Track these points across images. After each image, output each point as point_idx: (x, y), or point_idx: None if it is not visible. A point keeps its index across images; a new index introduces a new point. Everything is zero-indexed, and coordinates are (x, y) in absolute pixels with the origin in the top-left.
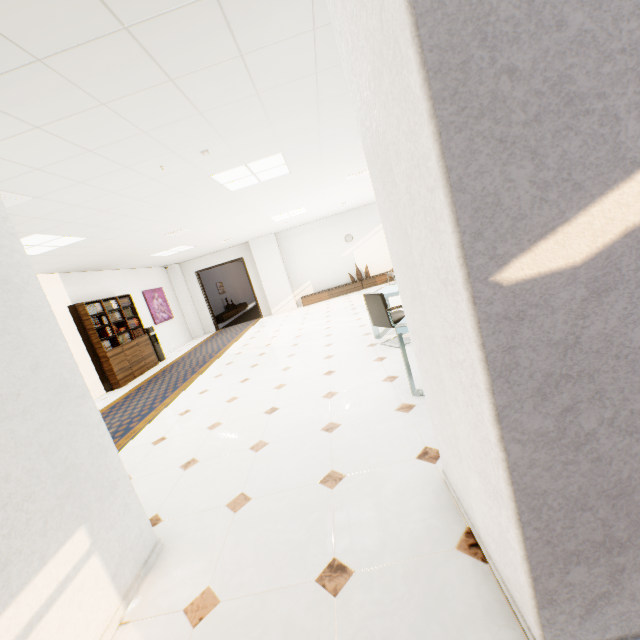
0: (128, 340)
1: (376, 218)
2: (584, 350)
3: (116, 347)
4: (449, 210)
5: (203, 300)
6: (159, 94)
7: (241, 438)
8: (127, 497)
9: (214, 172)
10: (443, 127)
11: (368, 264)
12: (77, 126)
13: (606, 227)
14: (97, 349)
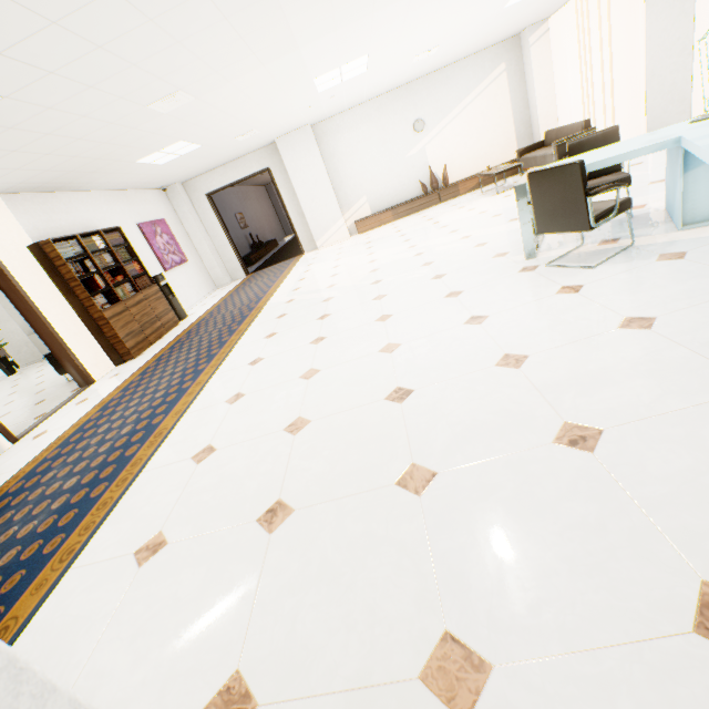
0: (131, 293)
1: (460, 88)
2: None
3: (115, 304)
4: None
5: (223, 235)
6: None
7: (364, 456)
8: None
9: None
10: None
11: (446, 165)
12: None
13: None
14: (88, 308)
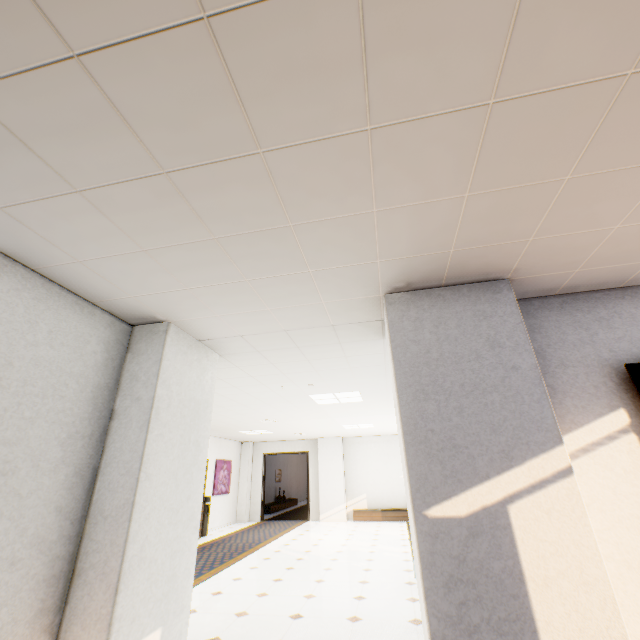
0: None
1: None
2: (469, 566)
3: None
4: (407, 475)
5: (260, 483)
6: (299, 363)
7: (263, 632)
8: (183, 626)
9: (311, 393)
10: (406, 443)
11: None
12: (254, 368)
13: (474, 502)
14: None
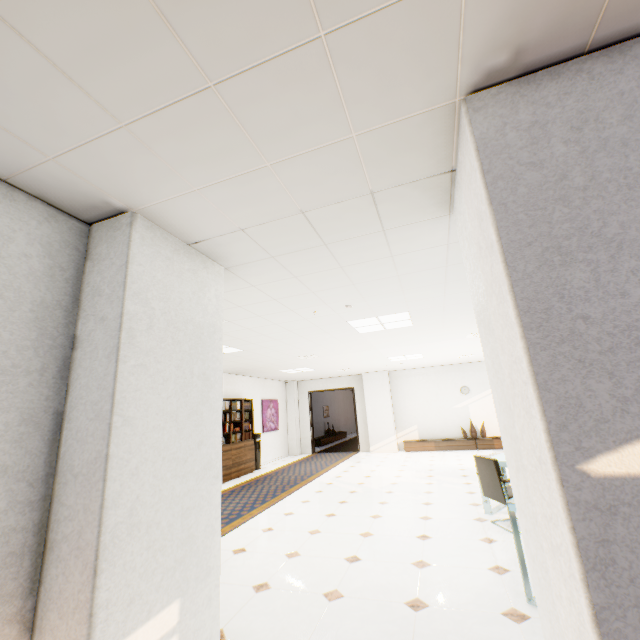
0: (238, 440)
1: None
2: None
3: (227, 444)
4: (536, 402)
5: (308, 419)
6: (330, 273)
7: (316, 578)
8: (213, 590)
9: (350, 319)
10: (531, 345)
11: (485, 422)
12: (274, 286)
13: None
14: None
